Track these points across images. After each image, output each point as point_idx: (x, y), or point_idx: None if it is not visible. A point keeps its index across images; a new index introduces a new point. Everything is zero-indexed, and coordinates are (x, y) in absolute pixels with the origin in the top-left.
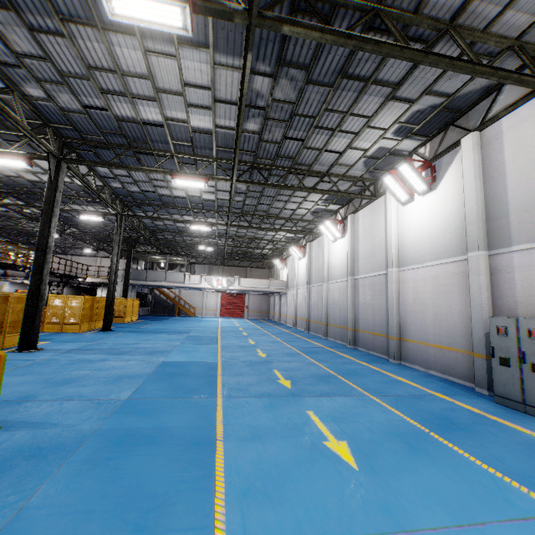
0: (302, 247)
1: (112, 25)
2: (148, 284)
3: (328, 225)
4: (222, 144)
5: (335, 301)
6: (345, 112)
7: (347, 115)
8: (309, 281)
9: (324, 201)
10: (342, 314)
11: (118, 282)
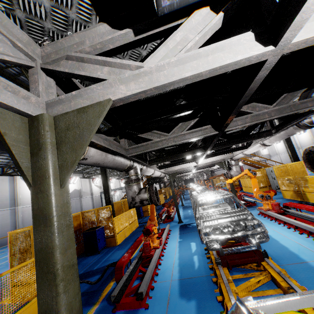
0: None
1: None
2: (215, 171)
3: None
4: None
5: None
6: None
7: None
8: None
9: None
10: None
11: None
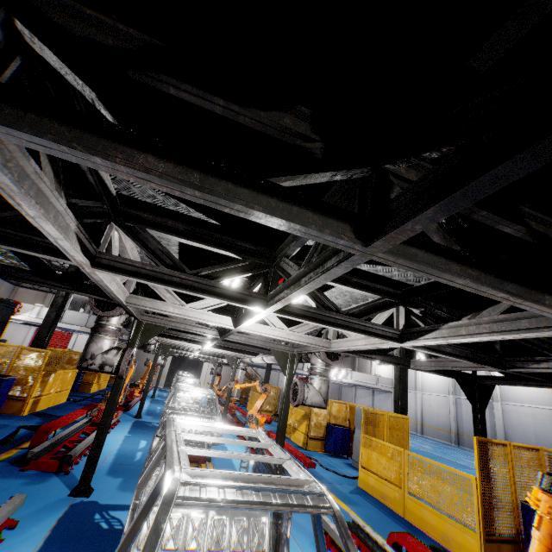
0: None
1: None
2: None
3: None
4: None
5: (523, 425)
6: None
7: None
8: (454, 391)
9: None
10: (542, 442)
11: None
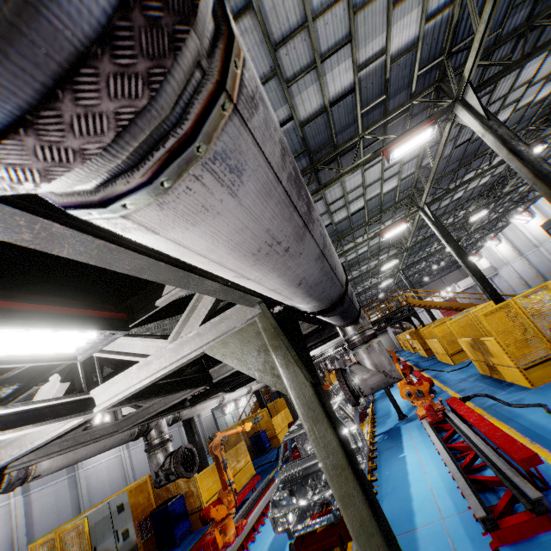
0: (493, 238)
1: (442, 221)
2: None
3: (518, 217)
4: (459, 224)
5: None
6: (517, 183)
7: (518, 184)
8: (520, 253)
9: (505, 208)
10: None
11: (387, 328)
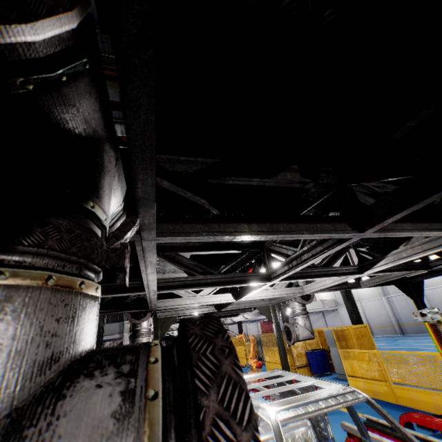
0: None
1: None
2: None
3: None
4: None
5: None
6: None
7: None
8: (384, 293)
9: None
10: None
11: None
